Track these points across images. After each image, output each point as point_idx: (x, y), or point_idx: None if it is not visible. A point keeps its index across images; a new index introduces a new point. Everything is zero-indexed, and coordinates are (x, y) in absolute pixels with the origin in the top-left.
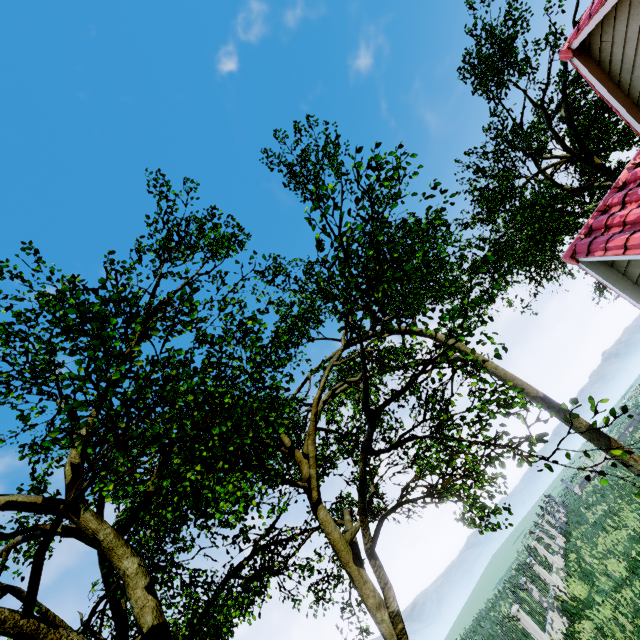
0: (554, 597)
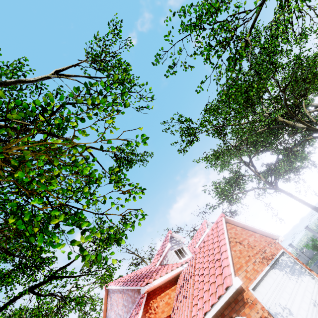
0: None
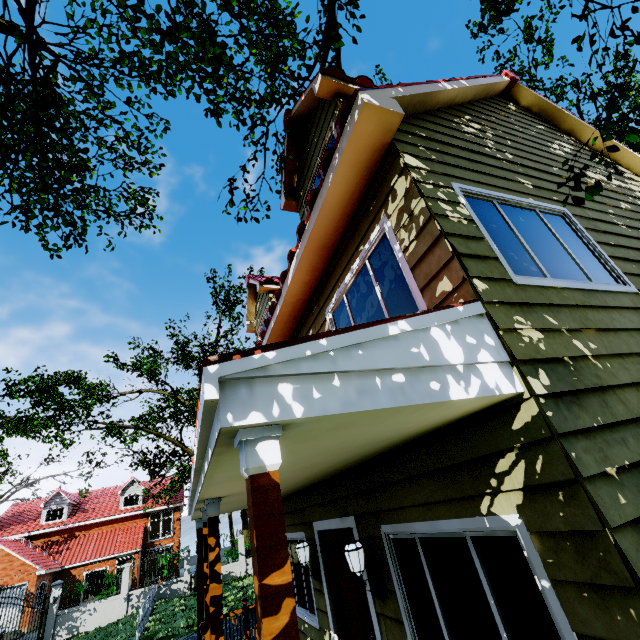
0: None
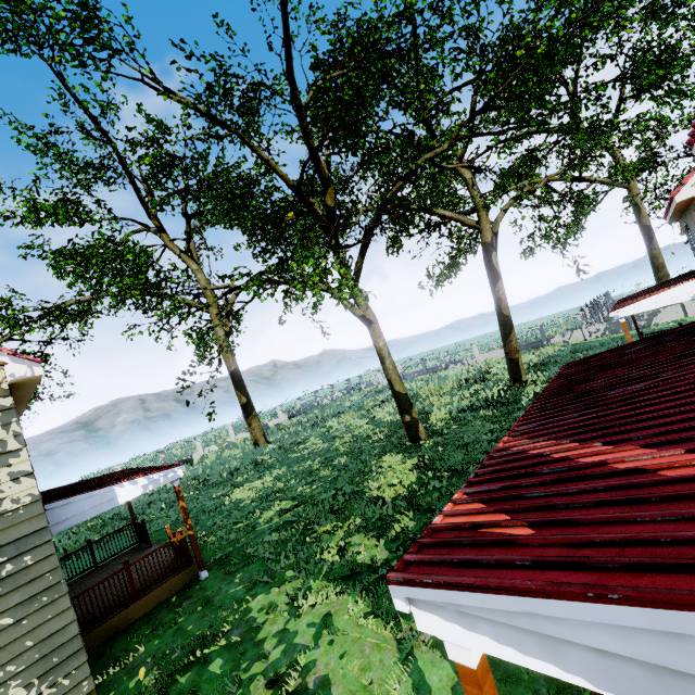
0: (183, 460)
